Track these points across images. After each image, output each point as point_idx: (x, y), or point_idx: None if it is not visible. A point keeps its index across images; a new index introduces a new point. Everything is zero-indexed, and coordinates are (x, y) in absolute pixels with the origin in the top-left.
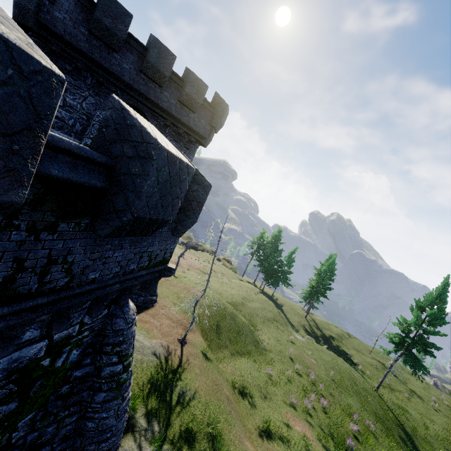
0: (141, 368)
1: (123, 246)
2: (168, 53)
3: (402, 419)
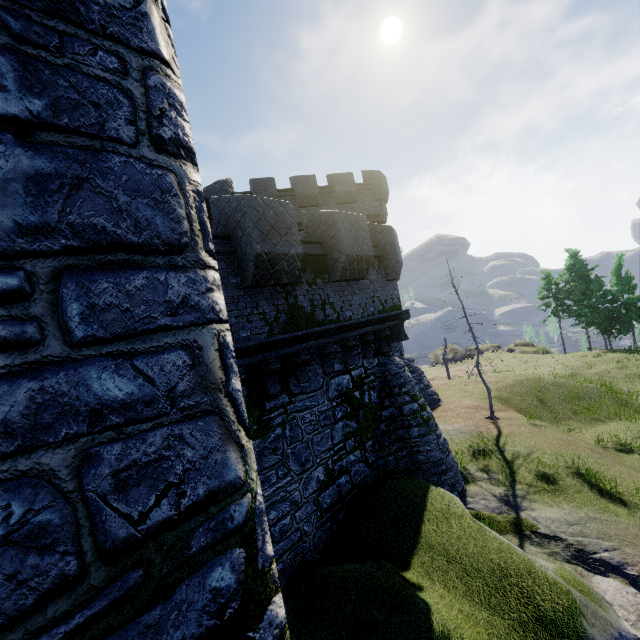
0: (455, 444)
1: (356, 293)
2: (308, 178)
3: None
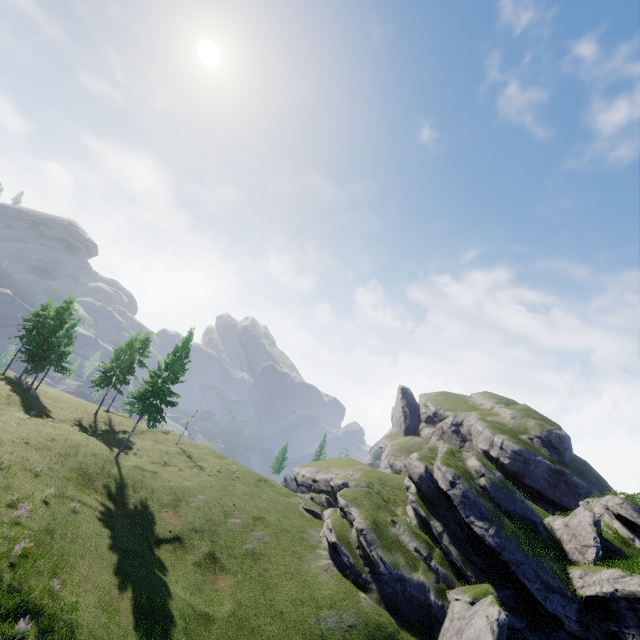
0: None
1: None
2: None
3: (130, 475)
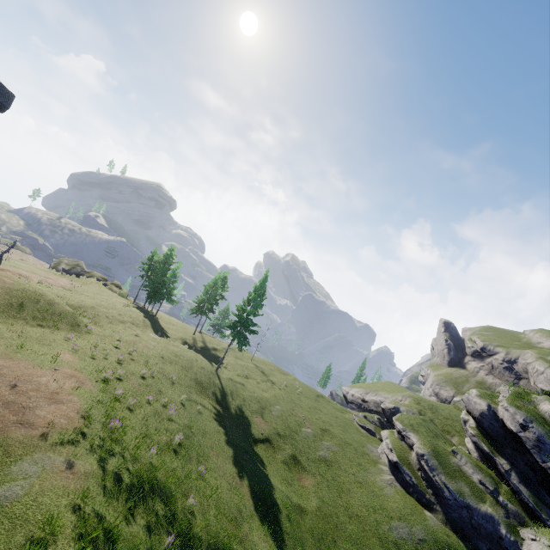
0: None
1: None
2: None
3: (227, 386)
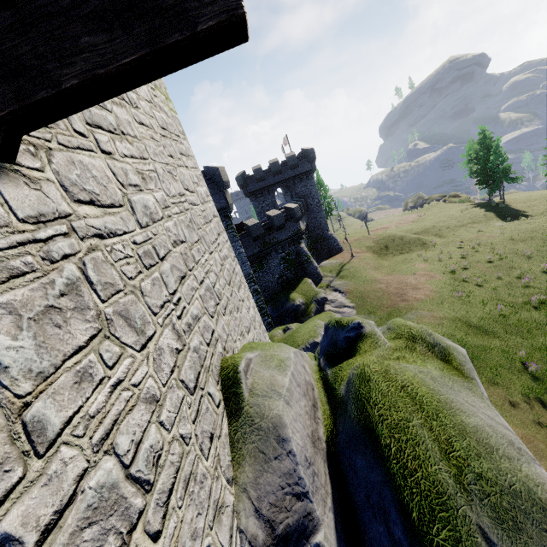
0: (331, 267)
1: (283, 232)
2: (275, 163)
3: None
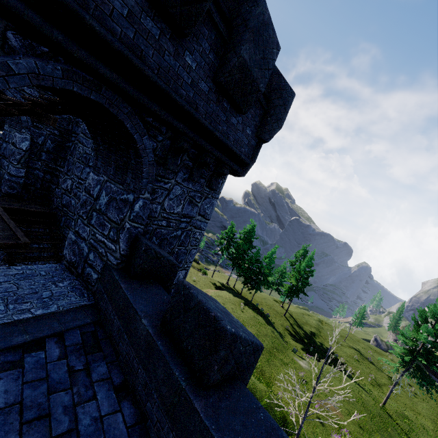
0: None
1: None
2: None
3: (413, 437)
